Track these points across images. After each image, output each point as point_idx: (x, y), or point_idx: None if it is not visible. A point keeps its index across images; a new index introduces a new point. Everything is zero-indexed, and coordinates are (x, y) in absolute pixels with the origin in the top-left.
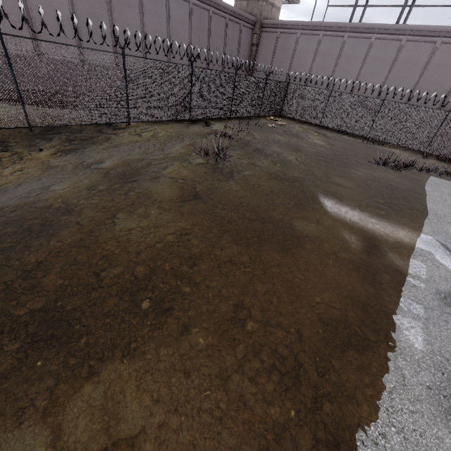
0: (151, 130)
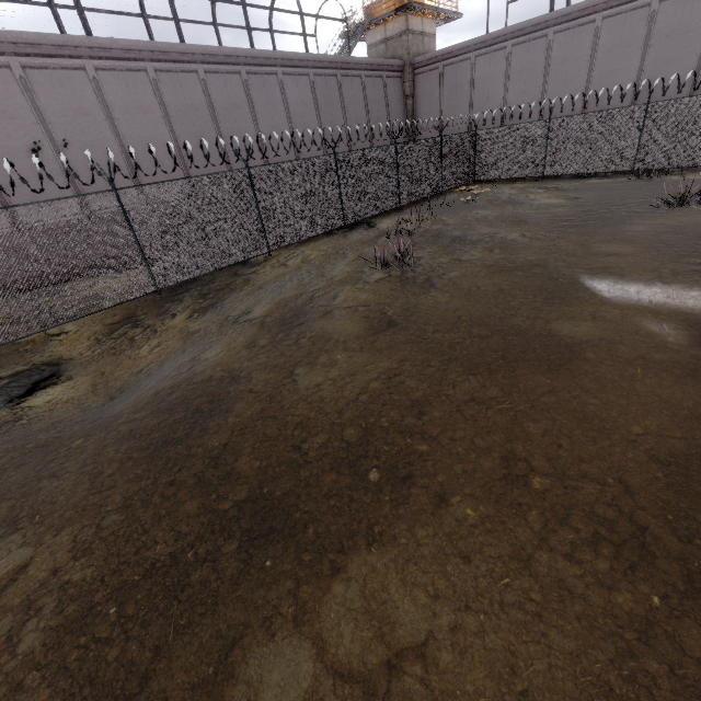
0: (299, 255)
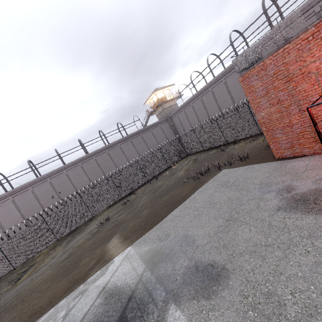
0: (103, 214)
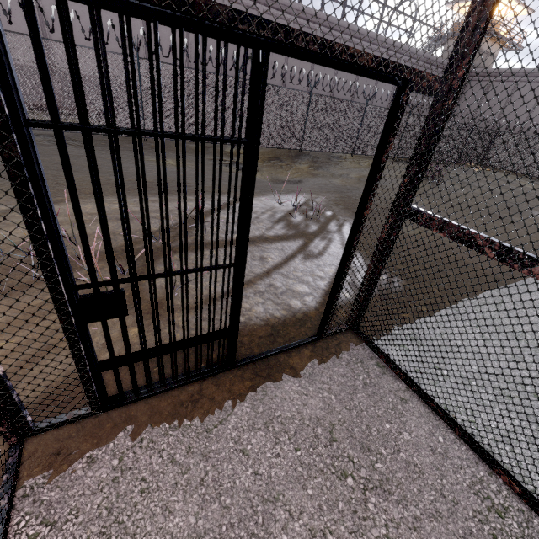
0: (366, 162)
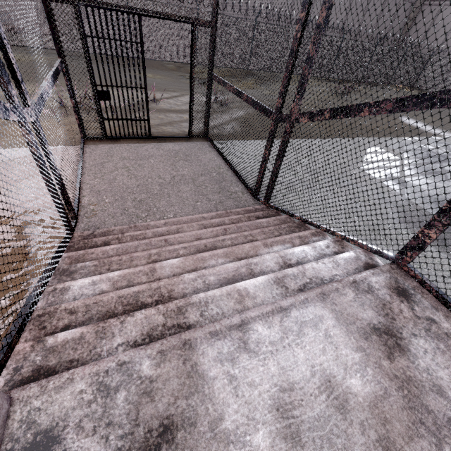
0: None
